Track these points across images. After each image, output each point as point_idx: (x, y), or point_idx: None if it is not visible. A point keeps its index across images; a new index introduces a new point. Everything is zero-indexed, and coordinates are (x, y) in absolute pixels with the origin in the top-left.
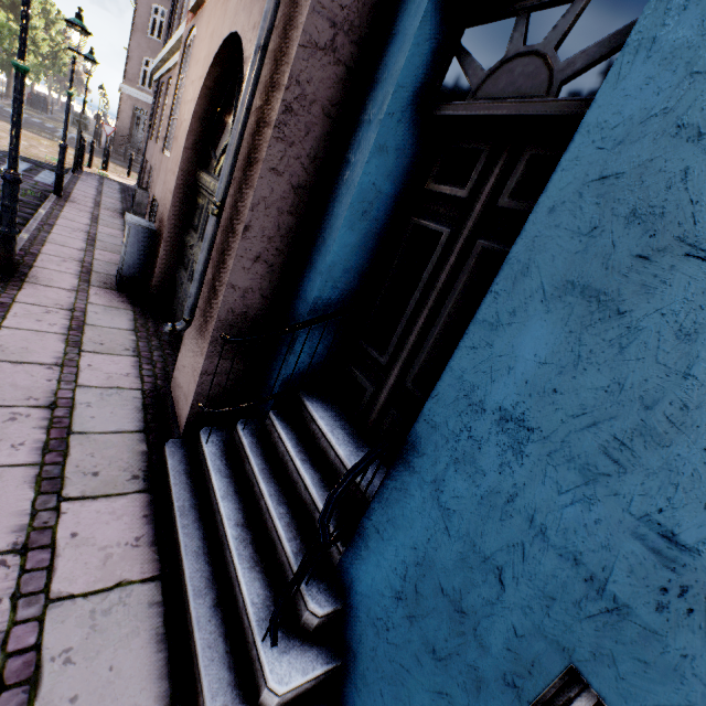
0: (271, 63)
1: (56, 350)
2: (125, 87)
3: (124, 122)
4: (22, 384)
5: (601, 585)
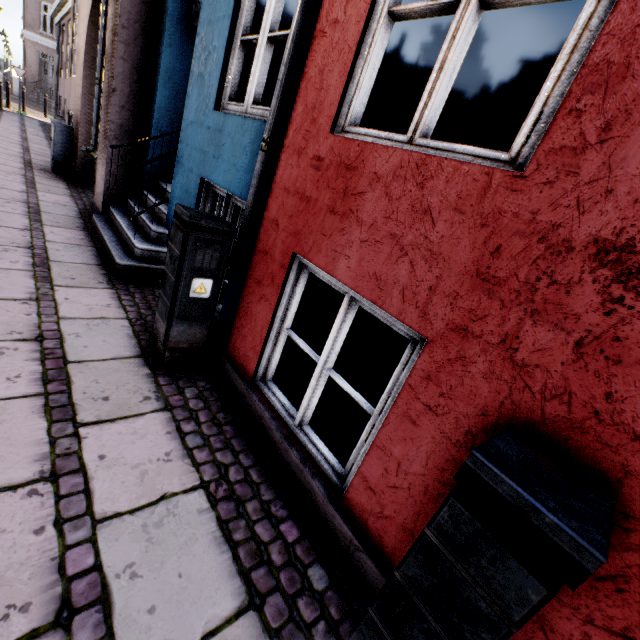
0: (115, 4)
1: (22, 188)
2: (27, 33)
3: (32, 69)
4: (8, 194)
5: (203, 151)
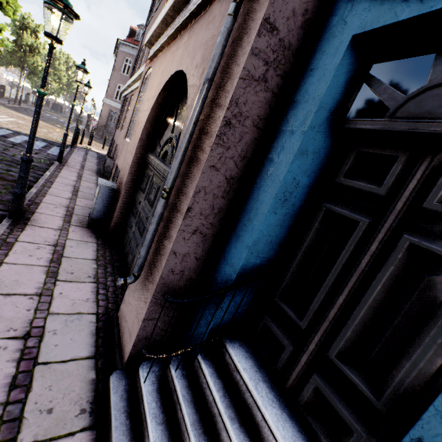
0: (212, 90)
1: (39, 280)
2: (106, 100)
3: (103, 118)
4: (7, 315)
5: None
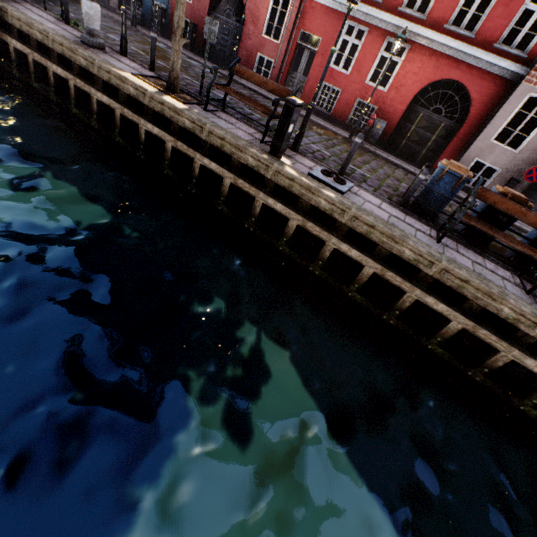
0: None
1: None
2: None
3: None
4: None
5: None
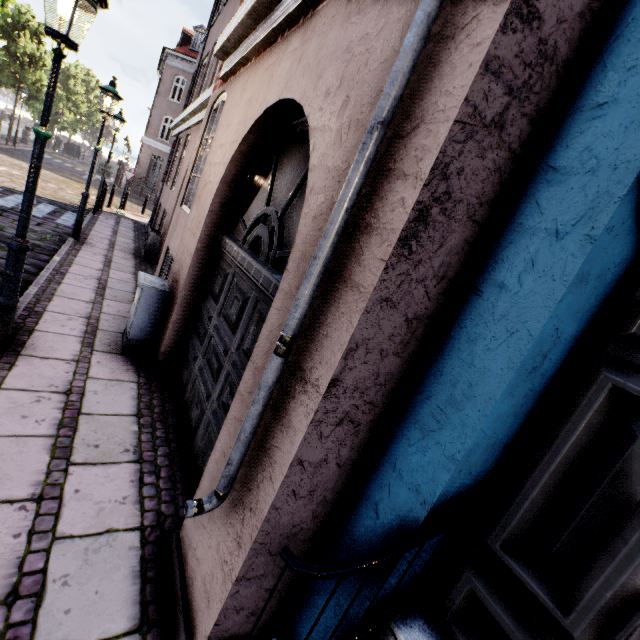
0: None
1: (37, 468)
2: (146, 139)
3: (142, 167)
4: None
5: None
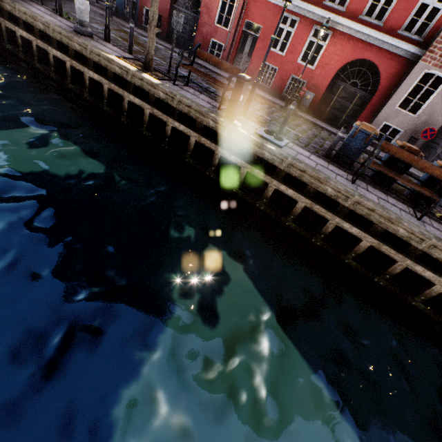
0: None
1: None
2: None
3: None
4: None
5: None
